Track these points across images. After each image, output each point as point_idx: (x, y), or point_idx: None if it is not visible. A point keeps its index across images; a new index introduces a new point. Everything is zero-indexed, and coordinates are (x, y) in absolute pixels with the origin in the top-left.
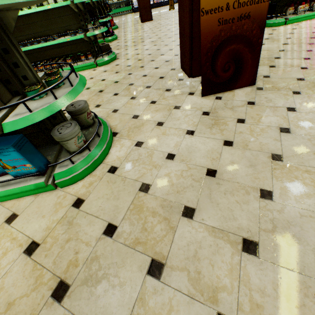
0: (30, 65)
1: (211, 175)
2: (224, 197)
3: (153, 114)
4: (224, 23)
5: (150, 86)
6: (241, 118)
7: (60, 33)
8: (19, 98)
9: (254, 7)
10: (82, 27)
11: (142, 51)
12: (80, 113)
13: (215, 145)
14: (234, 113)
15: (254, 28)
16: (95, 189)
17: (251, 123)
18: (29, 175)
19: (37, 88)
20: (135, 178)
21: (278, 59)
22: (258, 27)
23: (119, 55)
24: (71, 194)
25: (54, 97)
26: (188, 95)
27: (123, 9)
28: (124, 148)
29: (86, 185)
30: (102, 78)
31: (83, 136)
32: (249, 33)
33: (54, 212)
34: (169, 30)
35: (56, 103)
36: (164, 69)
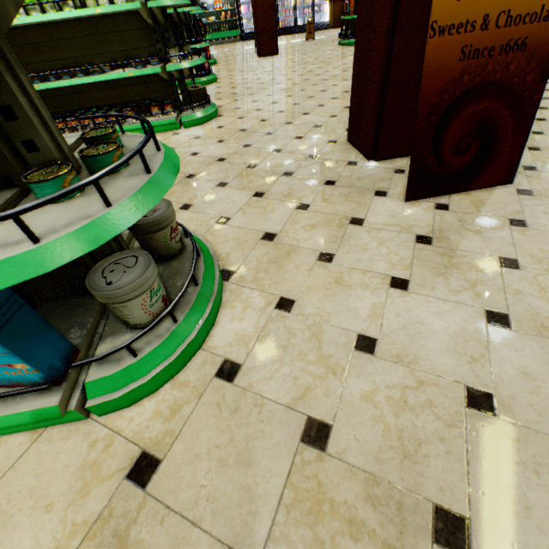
0: (47, 115)
1: (482, 408)
2: (538, 485)
3: (308, 234)
4: (473, 57)
5: (292, 173)
6: (507, 256)
7: (116, 61)
8: (11, 194)
9: (537, 27)
10: (159, 53)
11: (267, 105)
12: (155, 230)
13: (467, 321)
14: (486, 243)
15: (530, 71)
16: (186, 426)
17: (535, 271)
18: (21, 392)
19: (60, 175)
20: (286, 402)
21: (541, 136)
22: (537, 70)
23: (222, 109)
24: (125, 436)
25: (103, 200)
26: (375, 196)
27: (225, 33)
28: (252, 312)
29: (165, 413)
30: (192, 150)
31: (162, 285)
32: (519, 80)
33: (79, 495)
34: (312, 72)
35: (107, 218)
36: (315, 140)
